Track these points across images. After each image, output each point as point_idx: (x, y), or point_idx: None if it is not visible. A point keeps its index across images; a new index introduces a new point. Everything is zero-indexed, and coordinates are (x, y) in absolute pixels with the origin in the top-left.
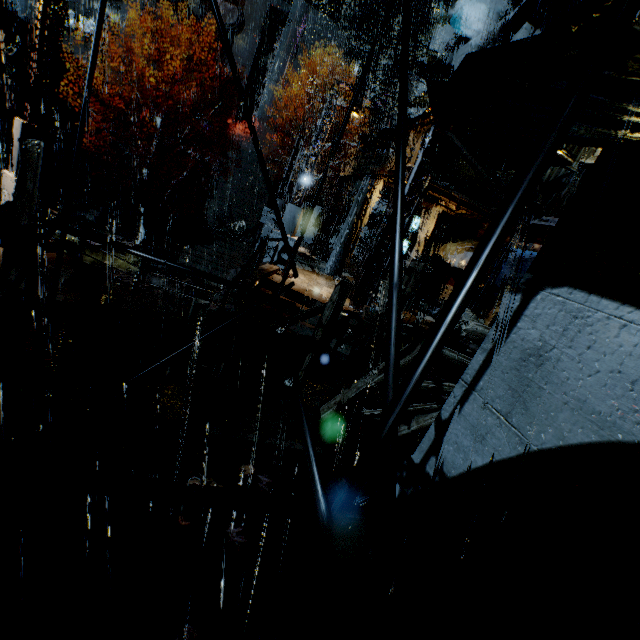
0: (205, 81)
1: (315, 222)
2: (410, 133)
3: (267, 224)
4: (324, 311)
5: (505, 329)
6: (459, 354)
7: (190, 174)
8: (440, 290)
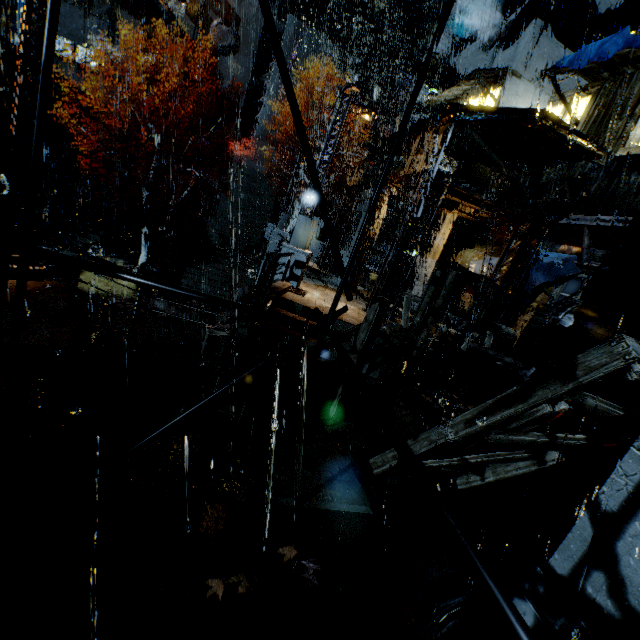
0: (203, 102)
1: (319, 235)
2: (424, 135)
3: (273, 239)
4: (358, 334)
5: None
6: (603, 401)
7: (191, 194)
8: (458, 299)
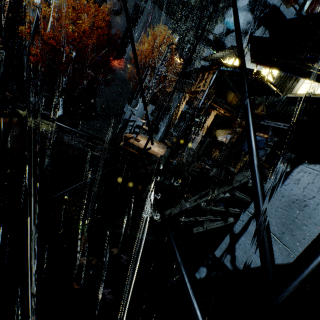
0: (99, 37)
1: (151, 113)
2: (204, 73)
3: (127, 112)
4: (160, 161)
5: (276, 185)
6: (243, 195)
7: (88, 83)
8: (212, 152)
